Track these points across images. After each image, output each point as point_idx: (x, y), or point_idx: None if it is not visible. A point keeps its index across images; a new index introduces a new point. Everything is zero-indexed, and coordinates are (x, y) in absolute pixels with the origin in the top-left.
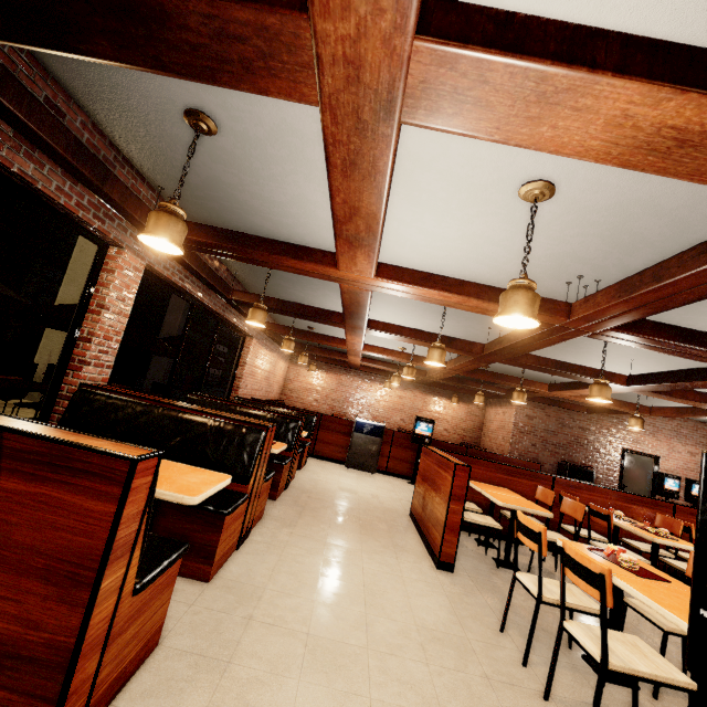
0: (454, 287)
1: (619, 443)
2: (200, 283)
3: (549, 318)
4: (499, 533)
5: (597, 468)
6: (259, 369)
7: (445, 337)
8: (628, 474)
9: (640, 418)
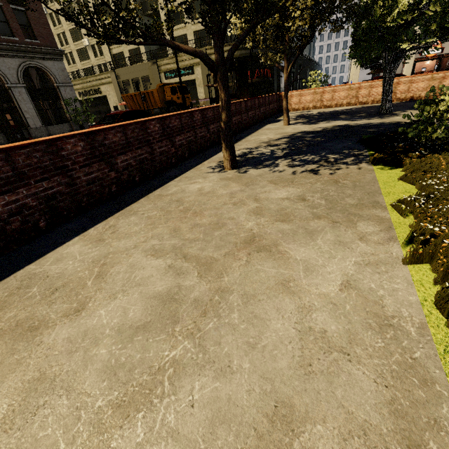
0: None
1: None
2: None
3: None
4: None
5: None
6: None
7: None
8: None
9: None
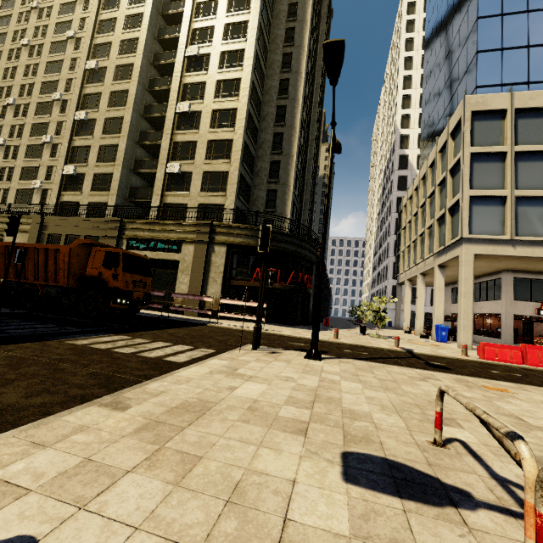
0: None
1: None
2: None
3: None
4: None
5: None
6: None
7: None
8: None
9: None
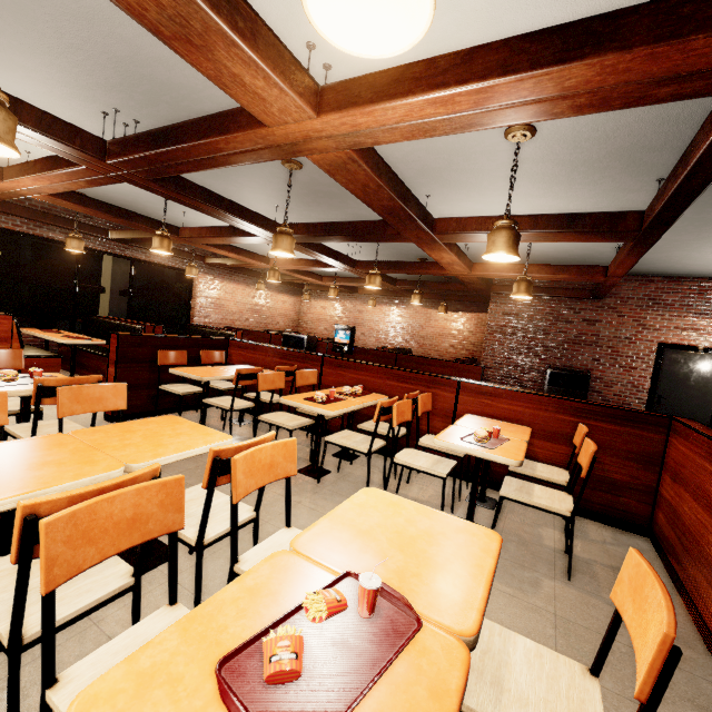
0: (32, 169)
1: (652, 336)
2: (65, 230)
3: (83, 170)
4: (180, 398)
5: (611, 374)
6: (228, 301)
7: (231, 227)
8: (668, 380)
9: (522, 280)
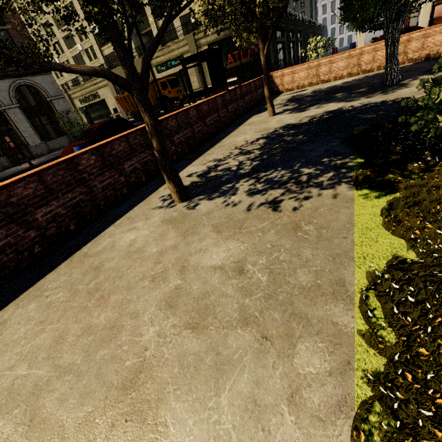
0: None
1: None
2: None
3: None
4: None
5: None
6: None
7: None
8: None
9: None
